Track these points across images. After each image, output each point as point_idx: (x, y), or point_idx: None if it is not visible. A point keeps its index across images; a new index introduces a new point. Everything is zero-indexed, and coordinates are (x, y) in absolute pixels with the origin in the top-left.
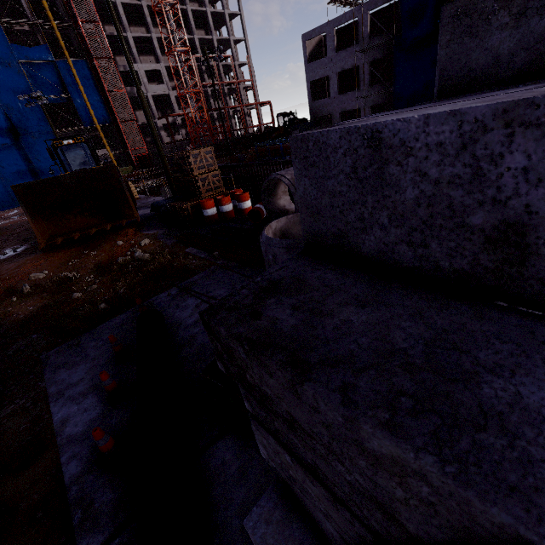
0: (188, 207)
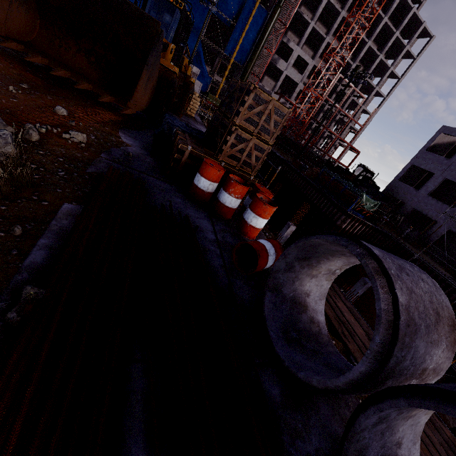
0: (186, 151)
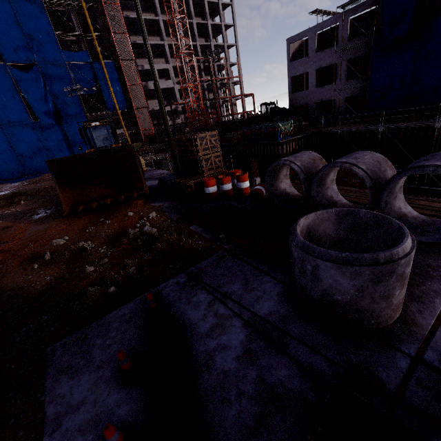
0: (192, 184)
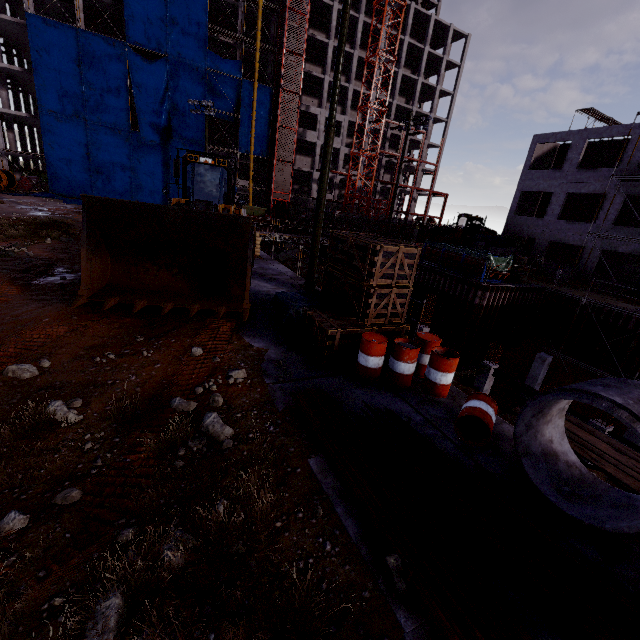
0: (337, 334)
